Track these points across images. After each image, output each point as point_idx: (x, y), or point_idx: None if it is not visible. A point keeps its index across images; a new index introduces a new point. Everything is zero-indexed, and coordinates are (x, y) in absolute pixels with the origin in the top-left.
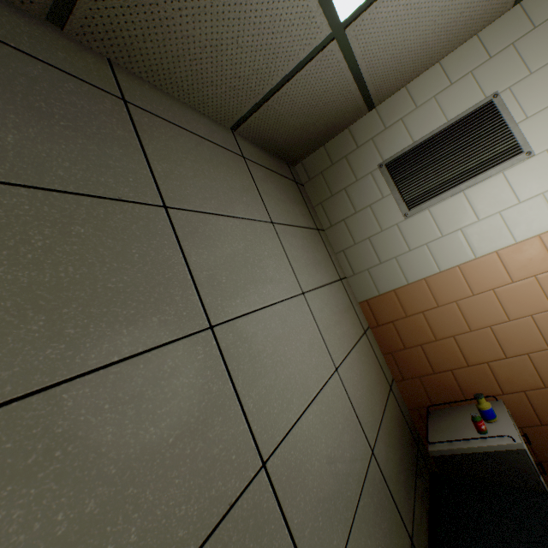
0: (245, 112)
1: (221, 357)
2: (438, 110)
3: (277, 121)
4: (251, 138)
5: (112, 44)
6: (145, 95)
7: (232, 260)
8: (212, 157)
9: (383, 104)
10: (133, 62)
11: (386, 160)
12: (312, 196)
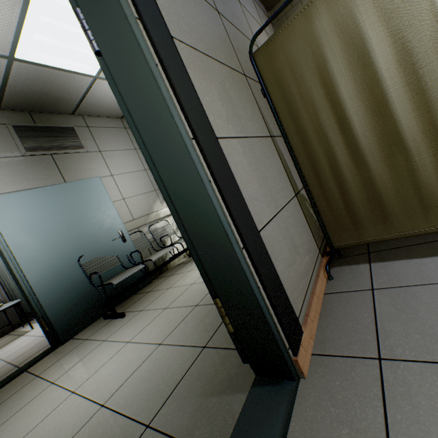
0: None
1: None
2: None
3: None
4: None
5: None
6: None
7: None
8: None
9: None
10: None
11: None
12: None
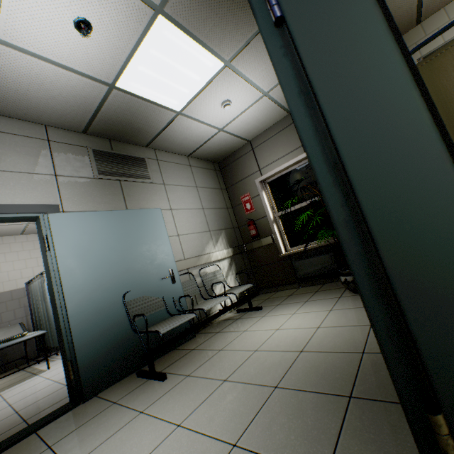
0: None
1: None
2: None
3: None
4: None
5: None
6: None
7: None
8: None
9: (425, 21)
10: None
11: (423, 55)
12: None
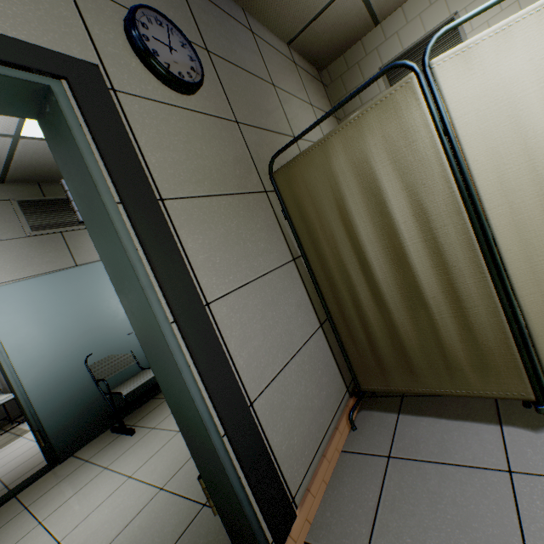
0: (297, 33)
1: (299, 149)
2: (421, 25)
3: (315, 37)
4: (297, 50)
5: (246, 1)
6: (256, 27)
7: (297, 116)
8: (283, 63)
9: (385, 21)
10: (251, 9)
11: (384, 65)
12: (333, 95)
